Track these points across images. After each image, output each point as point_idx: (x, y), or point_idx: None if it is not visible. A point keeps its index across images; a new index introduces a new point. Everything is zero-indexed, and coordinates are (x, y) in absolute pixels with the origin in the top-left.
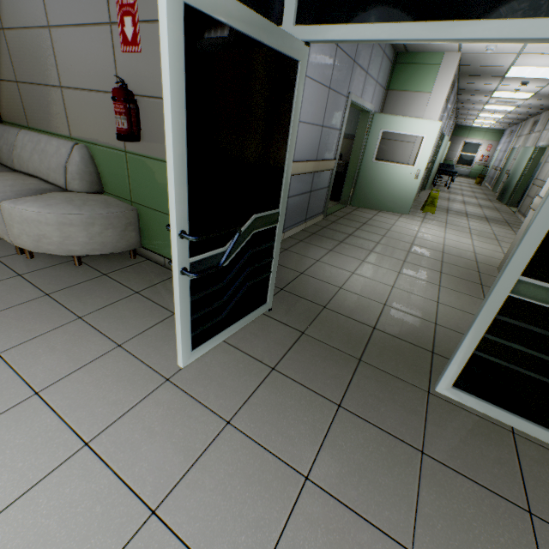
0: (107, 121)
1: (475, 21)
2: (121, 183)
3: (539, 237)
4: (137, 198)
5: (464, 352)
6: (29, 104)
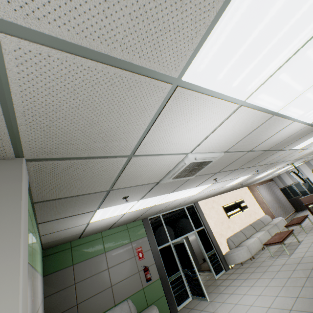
0: (135, 283)
1: (186, 234)
2: (142, 302)
3: (203, 249)
4: (150, 302)
5: (212, 268)
6: (85, 310)
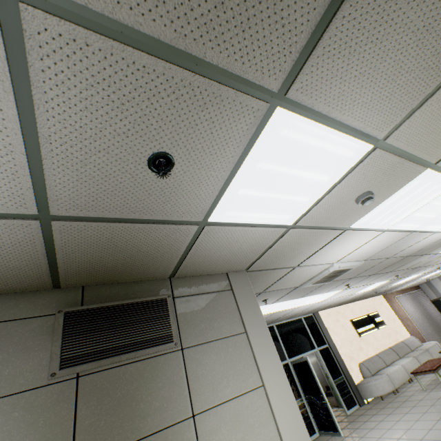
0: None
1: (306, 352)
2: None
3: (329, 373)
4: None
5: (342, 400)
6: None
